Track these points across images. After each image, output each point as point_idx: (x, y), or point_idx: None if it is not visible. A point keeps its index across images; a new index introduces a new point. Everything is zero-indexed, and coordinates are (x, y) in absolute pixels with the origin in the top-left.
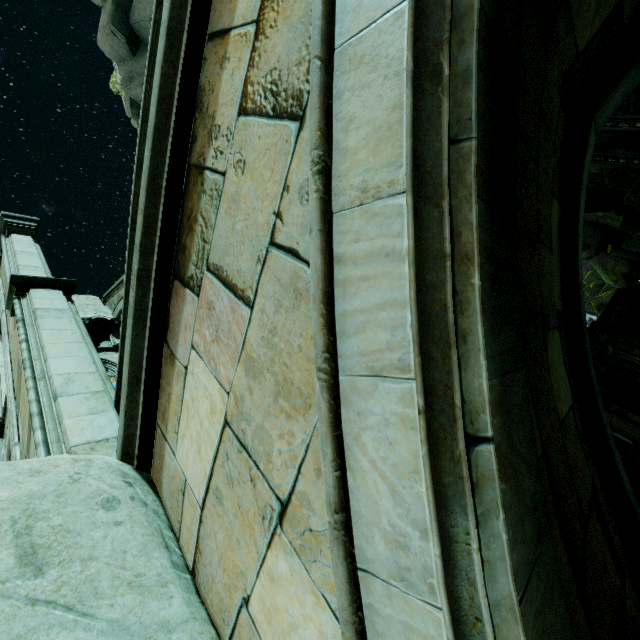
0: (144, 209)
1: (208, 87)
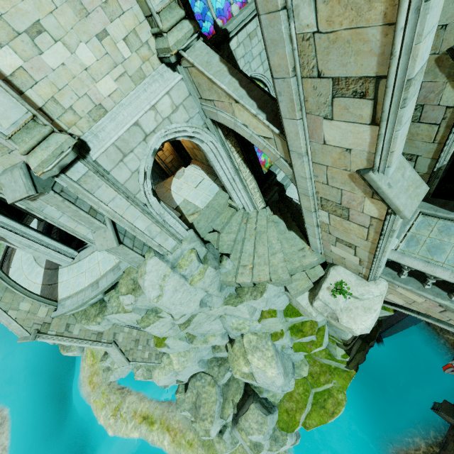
0: None
1: None
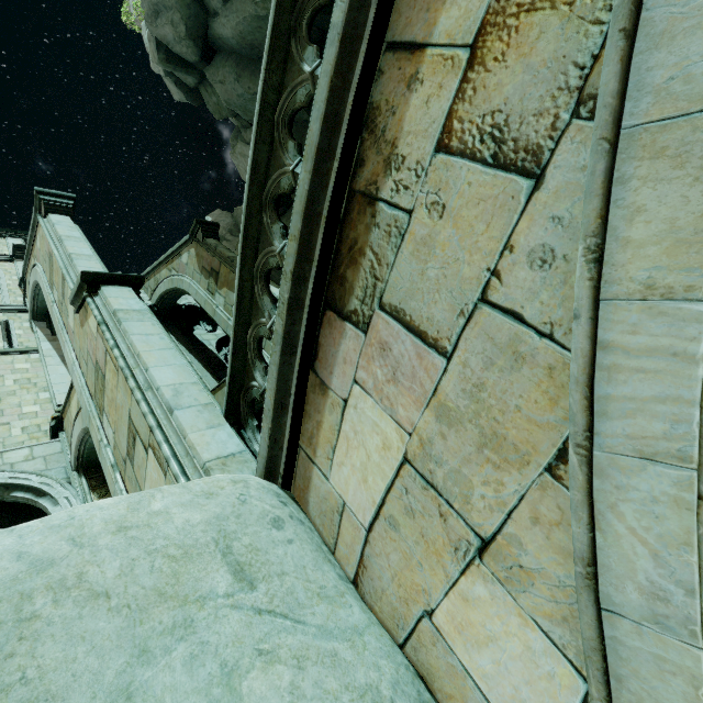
0: (299, 236)
1: (385, 107)
